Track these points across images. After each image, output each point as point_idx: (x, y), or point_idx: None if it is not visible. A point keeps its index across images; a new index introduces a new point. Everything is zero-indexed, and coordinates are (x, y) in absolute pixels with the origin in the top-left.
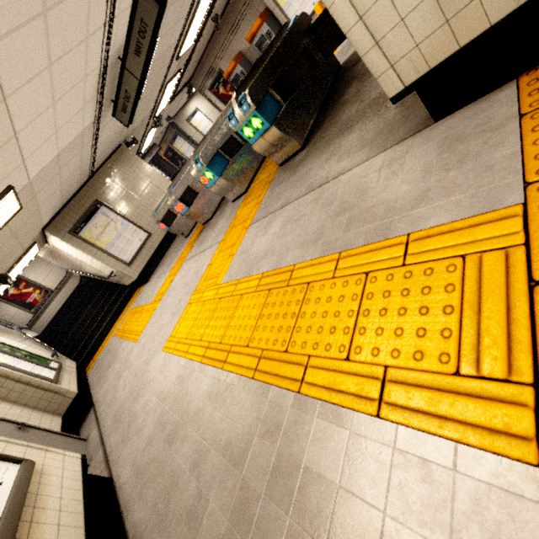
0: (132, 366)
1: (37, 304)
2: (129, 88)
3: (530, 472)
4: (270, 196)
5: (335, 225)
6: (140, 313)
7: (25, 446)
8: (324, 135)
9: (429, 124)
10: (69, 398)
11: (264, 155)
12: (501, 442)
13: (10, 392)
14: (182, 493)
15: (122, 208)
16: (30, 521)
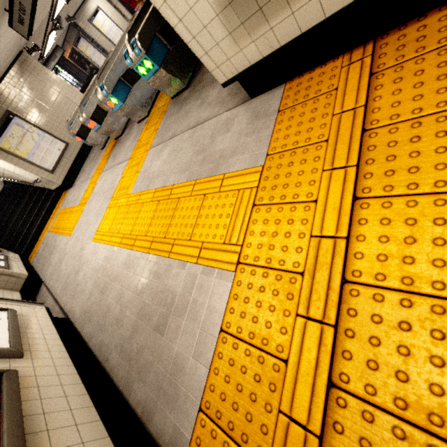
0: (70, 253)
1: None
2: (23, 1)
3: (232, 274)
4: (164, 126)
5: (196, 160)
6: (69, 214)
7: (5, 304)
8: (201, 79)
9: (249, 98)
10: (22, 279)
11: (158, 89)
12: (228, 266)
13: None
14: (112, 313)
15: (36, 119)
16: (26, 333)
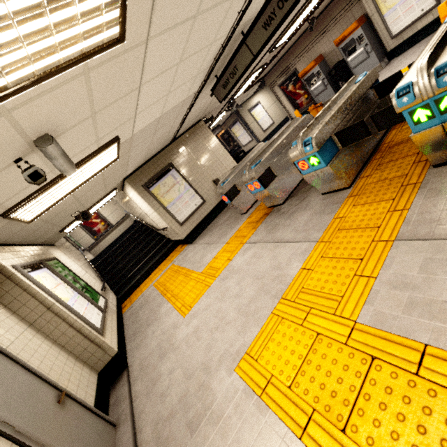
0: (181, 354)
1: (99, 233)
2: (239, 64)
3: None
4: (436, 207)
5: None
6: (186, 278)
7: None
8: None
9: None
10: (109, 355)
11: (421, 149)
12: None
13: (62, 335)
14: None
15: (188, 174)
16: None
